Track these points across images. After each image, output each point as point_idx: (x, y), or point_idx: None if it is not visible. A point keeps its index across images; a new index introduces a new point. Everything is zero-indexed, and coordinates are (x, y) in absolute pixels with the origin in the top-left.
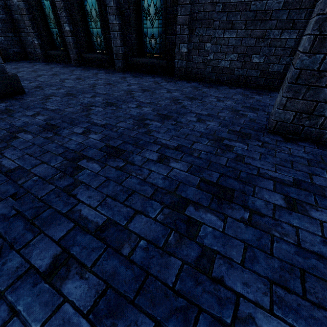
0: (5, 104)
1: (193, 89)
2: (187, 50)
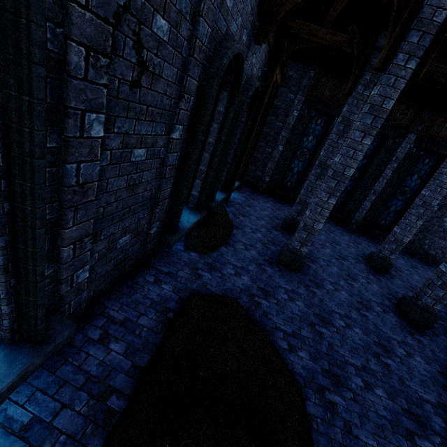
0: (398, 280)
1: (426, 267)
2: (412, 238)
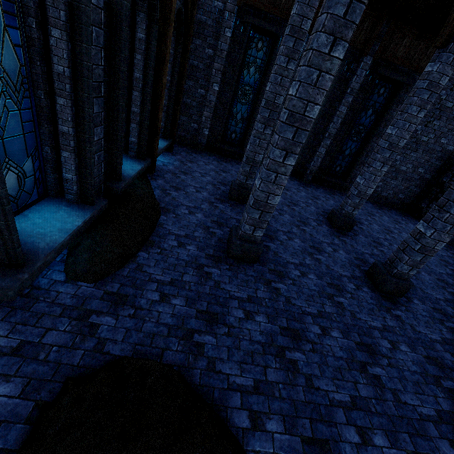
0: (362, 236)
1: (381, 211)
2: None
